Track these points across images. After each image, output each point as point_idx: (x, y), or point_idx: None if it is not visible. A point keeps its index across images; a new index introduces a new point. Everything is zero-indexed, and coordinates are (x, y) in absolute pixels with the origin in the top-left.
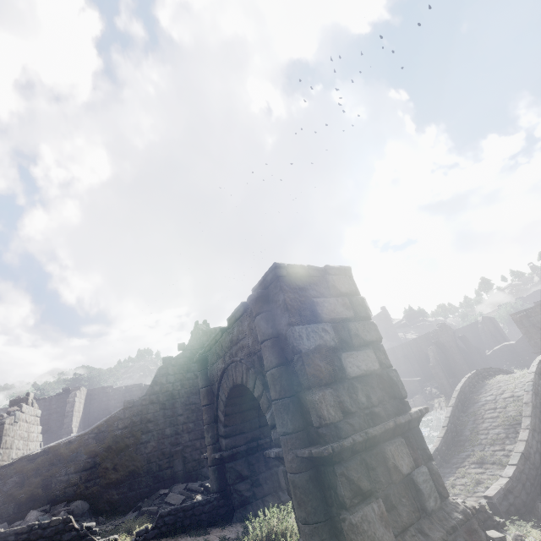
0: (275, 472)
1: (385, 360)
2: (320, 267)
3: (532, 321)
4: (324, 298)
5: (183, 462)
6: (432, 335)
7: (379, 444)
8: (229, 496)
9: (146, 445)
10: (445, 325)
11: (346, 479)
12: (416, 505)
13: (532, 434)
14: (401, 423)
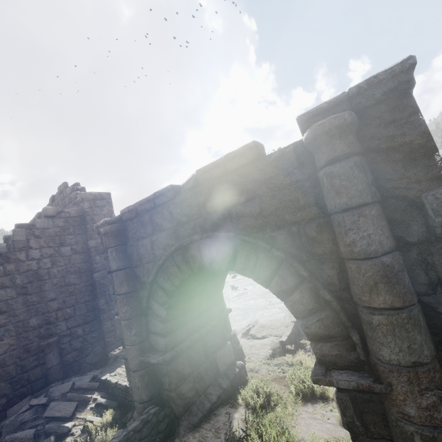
0: (213, 360)
1: None
2: None
3: None
4: None
5: (60, 354)
6: None
7: None
8: (167, 403)
9: None
10: None
11: None
12: None
13: None
14: None
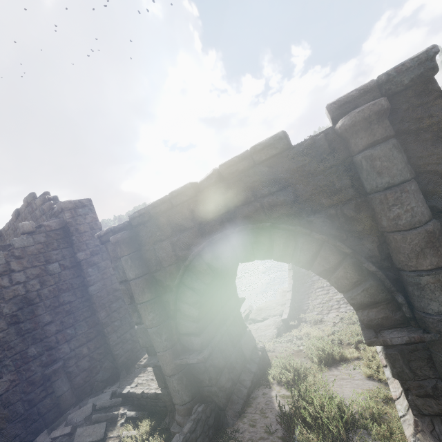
0: (239, 348)
1: None
2: None
3: None
4: None
5: (68, 379)
6: None
7: None
8: (209, 398)
9: None
10: None
11: None
12: None
13: None
14: None
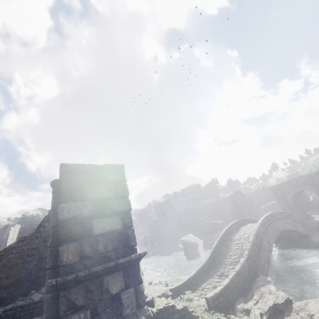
0: None
1: (129, 223)
2: (100, 165)
3: (281, 191)
4: (93, 185)
5: None
6: (230, 197)
7: (102, 275)
8: None
9: (30, 263)
10: (239, 191)
11: (66, 299)
12: (116, 312)
13: (247, 260)
14: (121, 262)
